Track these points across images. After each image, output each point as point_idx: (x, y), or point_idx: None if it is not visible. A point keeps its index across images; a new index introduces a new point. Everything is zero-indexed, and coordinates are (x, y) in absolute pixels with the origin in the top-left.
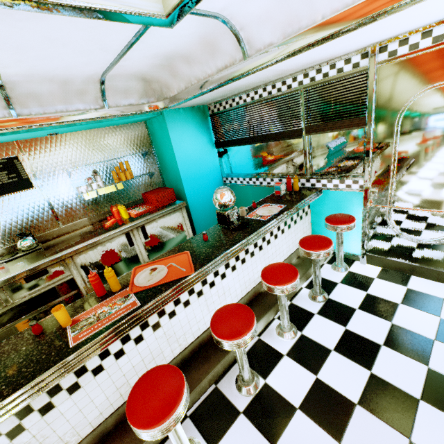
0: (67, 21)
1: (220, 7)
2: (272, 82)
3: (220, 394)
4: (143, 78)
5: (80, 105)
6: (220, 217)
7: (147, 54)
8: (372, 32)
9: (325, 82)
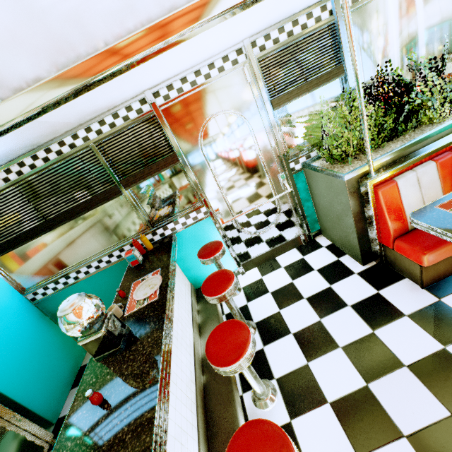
0: None
1: None
2: (43, 146)
3: None
4: None
5: None
6: (95, 344)
7: None
8: (150, 73)
9: (117, 131)
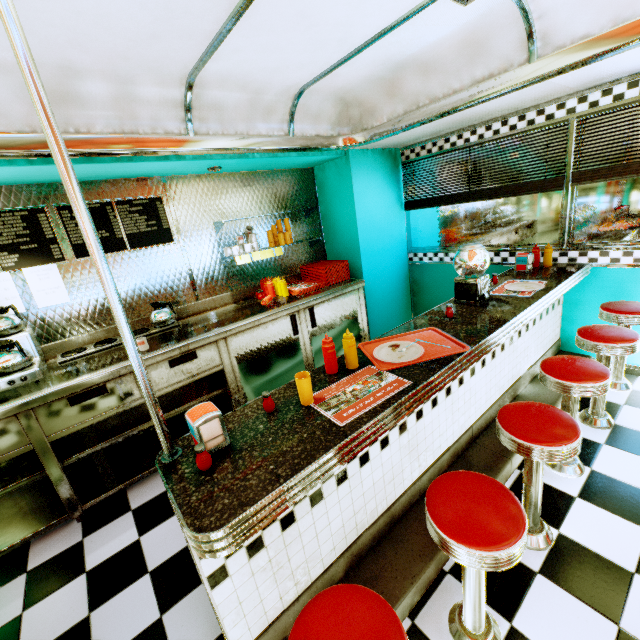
0: None
1: None
2: (520, 112)
3: None
4: (342, 100)
5: (263, 128)
6: (463, 288)
7: (379, 57)
8: None
9: (619, 106)
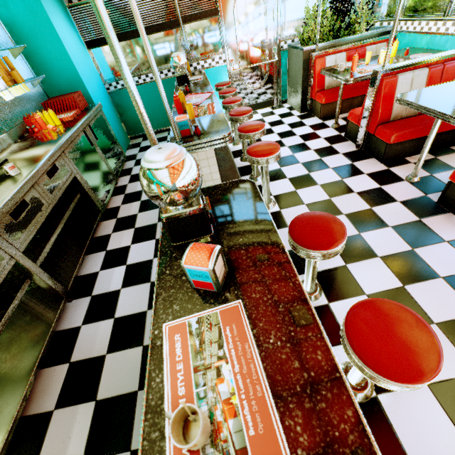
0: None
1: None
2: None
3: (242, 167)
4: None
5: None
6: (182, 79)
7: None
8: None
9: None
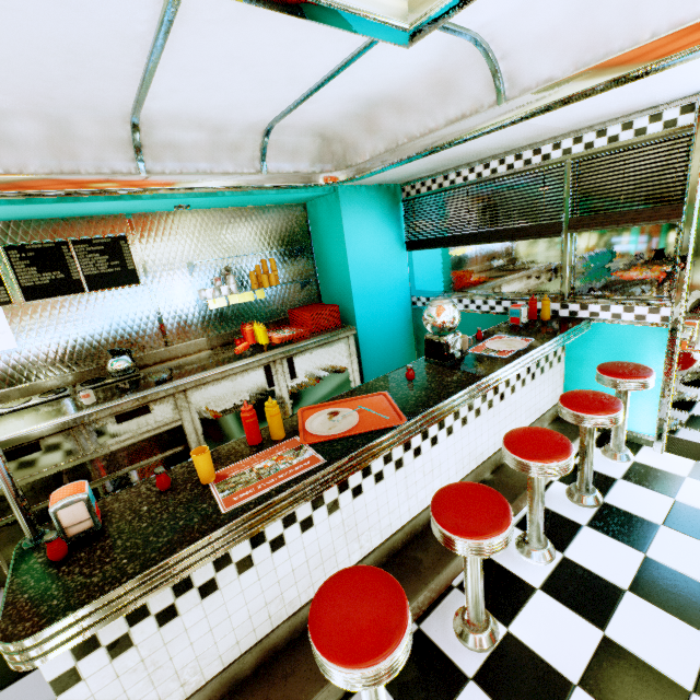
0: (268, 28)
1: (482, 21)
2: (516, 151)
3: (427, 641)
4: (322, 135)
5: (230, 166)
6: (433, 346)
7: (345, 94)
8: None
9: (613, 149)
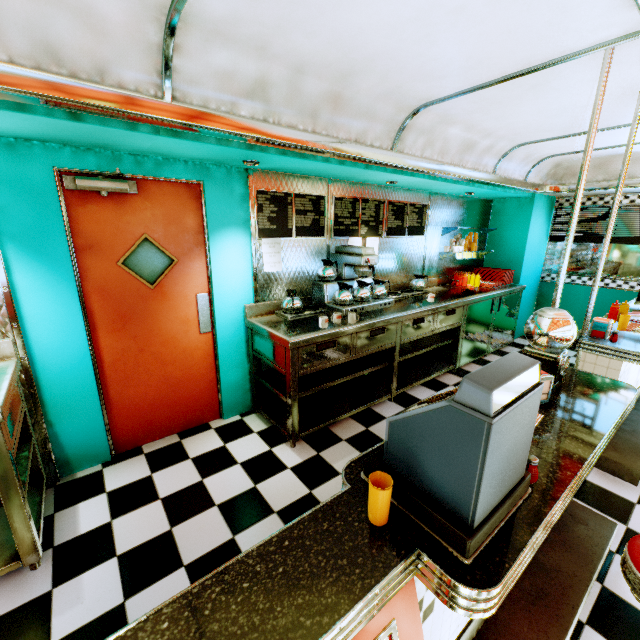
0: None
1: None
2: None
3: None
4: (558, 163)
5: (517, 174)
6: None
7: (617, 149)
8: None
9: None
